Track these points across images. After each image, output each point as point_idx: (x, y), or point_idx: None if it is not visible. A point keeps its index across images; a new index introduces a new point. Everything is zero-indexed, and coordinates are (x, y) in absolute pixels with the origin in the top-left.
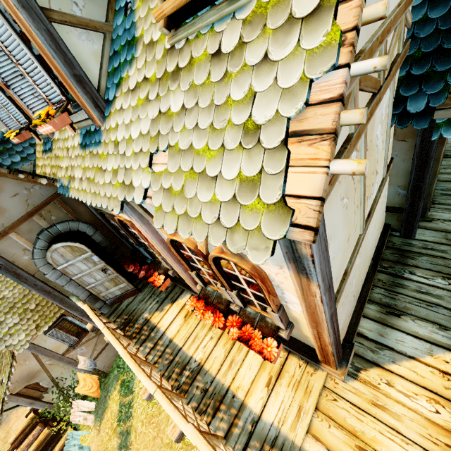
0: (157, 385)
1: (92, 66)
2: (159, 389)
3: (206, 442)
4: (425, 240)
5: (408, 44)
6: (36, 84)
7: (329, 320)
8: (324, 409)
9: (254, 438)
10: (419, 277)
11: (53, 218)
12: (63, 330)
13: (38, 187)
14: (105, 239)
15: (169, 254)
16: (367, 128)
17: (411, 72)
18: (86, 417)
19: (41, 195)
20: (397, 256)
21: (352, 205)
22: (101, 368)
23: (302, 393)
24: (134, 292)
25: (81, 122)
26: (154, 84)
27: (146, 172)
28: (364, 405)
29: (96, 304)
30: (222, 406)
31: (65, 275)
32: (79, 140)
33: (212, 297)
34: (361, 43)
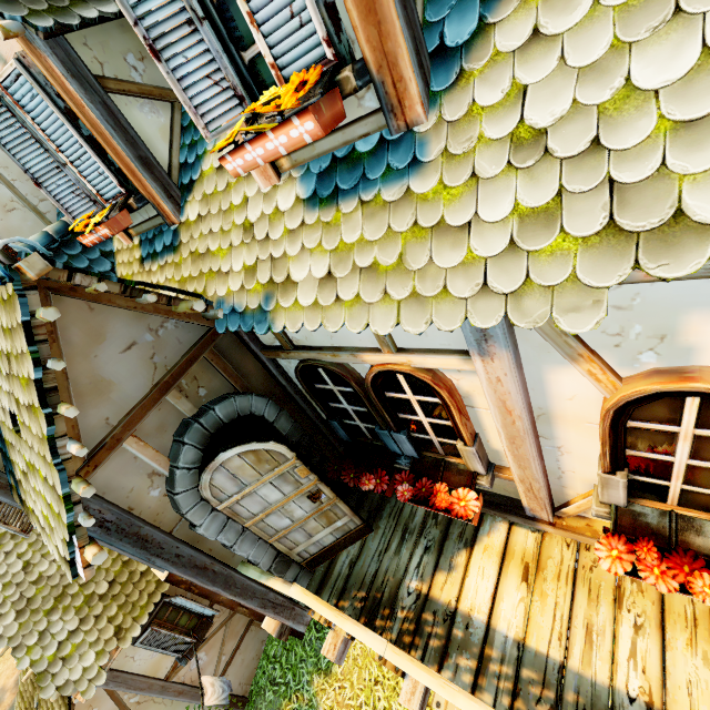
0: None
1: None
2: None
3: None
4: None
5: None
6: (255, 22)
7: None
8: None
9: None
10: None
11: (201, 392)
12: (164, 626)
13: (172, 325)
14: (295, 426)
15: (533, 436)
16: None
17: None
18: None
19: (179, 342)
20: None
21: None
22: (234, 689)
23: None
24: (361, 532)
25: (317, 143)
26: None
27: None
28: None
29: (286, 573)
30: None
31: (234, 521)
32: (299, 192)
33: (667, 531)
34: None
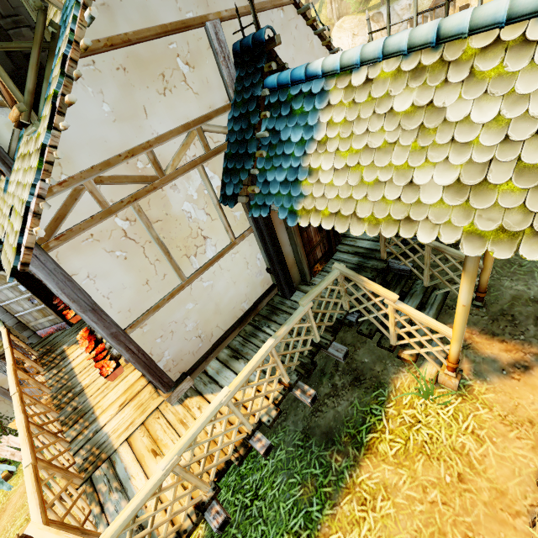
0: (20, 391)
1: (5, 133)
2: (19, 392)
3: (25, 425)
4: (295, 301)
5: (221, 146)
6: None
7: (109, 337)
8: (148, 424)
9: (89, 443)
10: (271, 330)
11: None
12: None
13: None
14: None
15: None
16: (150, 206)
17: (228, 166)
18: (15, 454)
19: None
20: (269, 312)
21: (142, 258)
22: None
23: (140, 412)
24: (64, 325)
25: None
26: (21, 159)
27: (8, 219)
28: (174, 422)
29: (24, 332)
30: (81, 420)
31: None
32: (4, 184)
33: None
34: (101, 159)
